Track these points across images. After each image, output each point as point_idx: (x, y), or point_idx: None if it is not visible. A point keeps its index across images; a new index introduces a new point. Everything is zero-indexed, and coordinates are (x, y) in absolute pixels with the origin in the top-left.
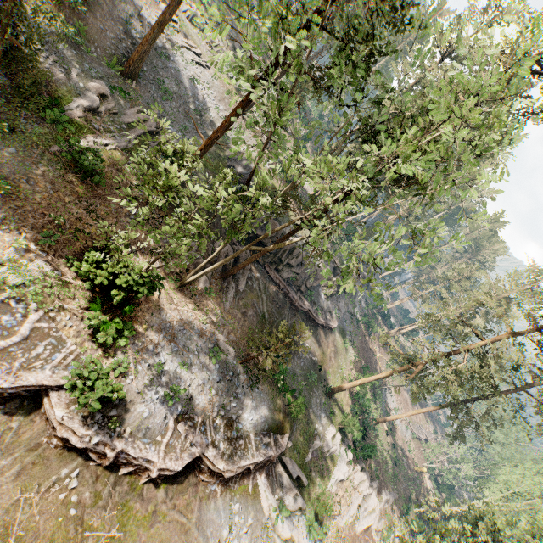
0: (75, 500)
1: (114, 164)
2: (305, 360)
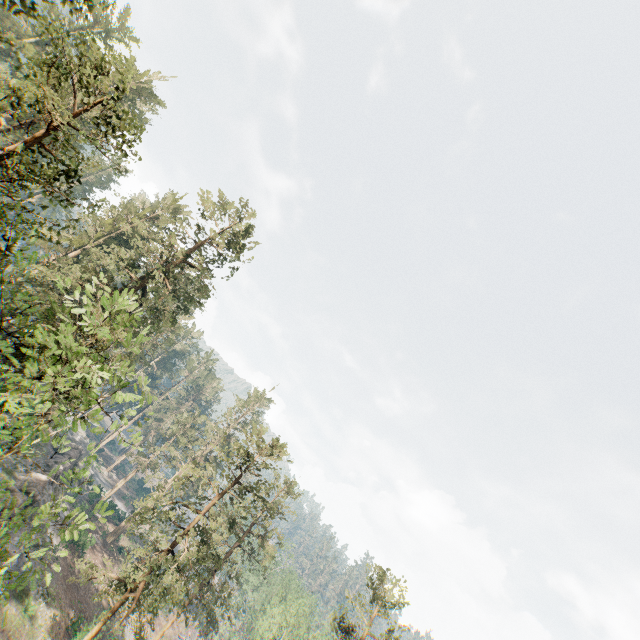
0: None
1: None
2: None
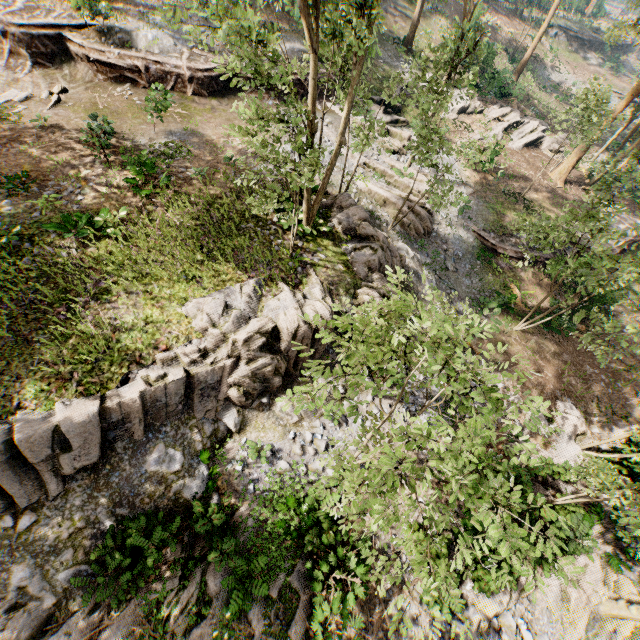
0: (137, 100)
1: None
2: None
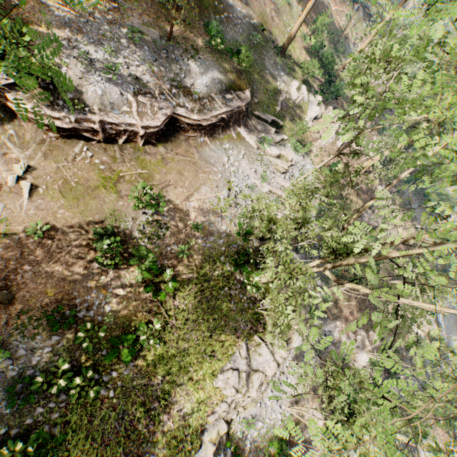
0: (98, 162)
1: None
2: (242, 26)
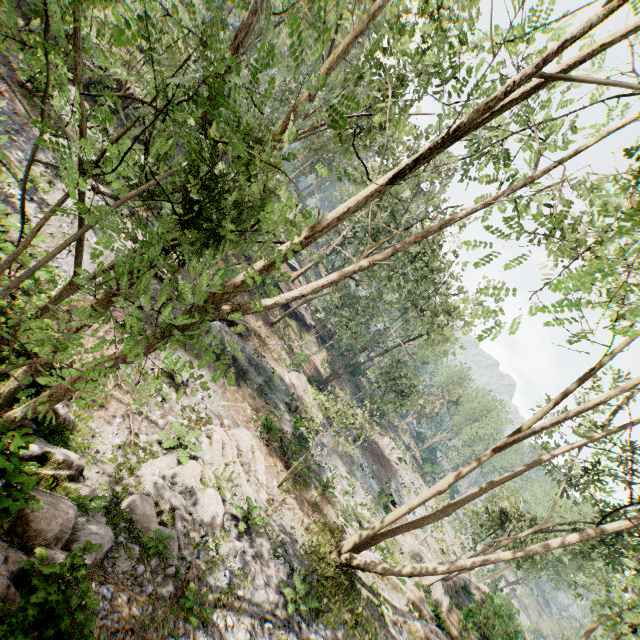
0: None
1: None
2: None
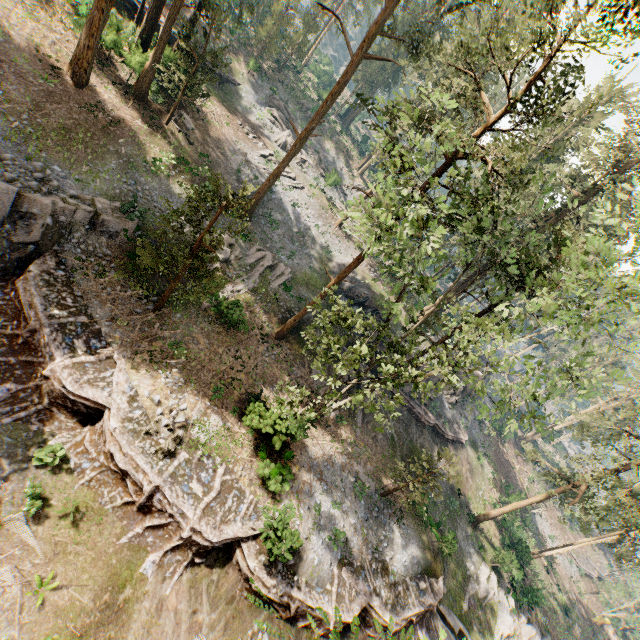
0: None
1: (248, 307)
2: (441, 484)
